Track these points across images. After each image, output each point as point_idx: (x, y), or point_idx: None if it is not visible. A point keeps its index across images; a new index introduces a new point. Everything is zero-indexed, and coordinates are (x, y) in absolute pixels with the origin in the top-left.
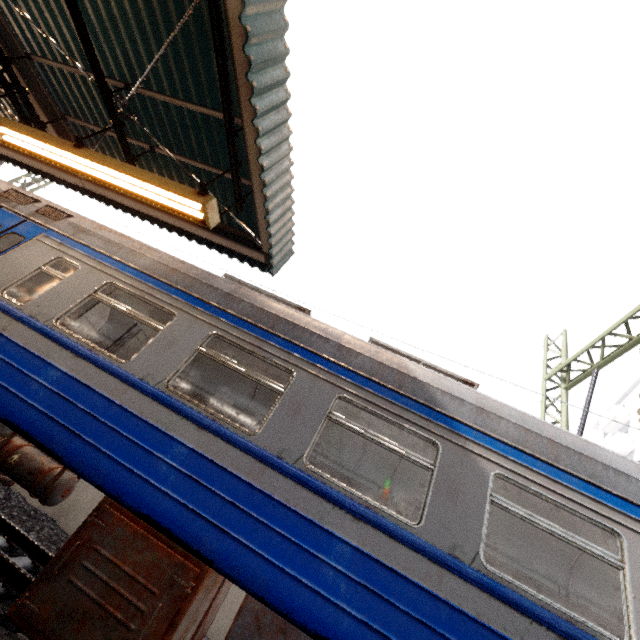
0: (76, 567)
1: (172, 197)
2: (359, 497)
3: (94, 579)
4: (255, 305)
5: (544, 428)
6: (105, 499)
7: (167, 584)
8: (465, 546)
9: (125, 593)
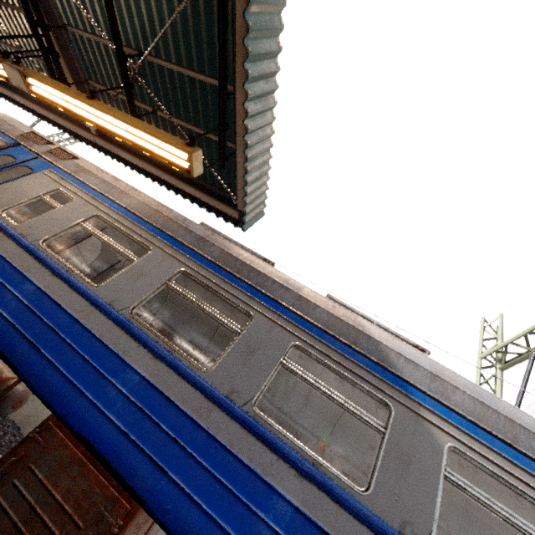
0: (6, 485)
1: (163, 146)
2: (305, 451)
3: (21, 501)
4: (224, 250)
5: (500, 404)
6: (51, 416)
7: (94, 518)
8: (416, 524)
9: (49, 522)
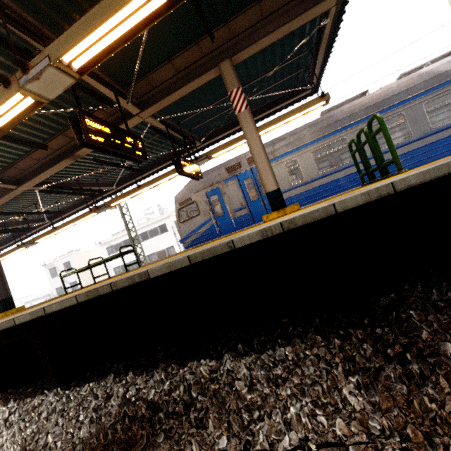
0: None
1: (310, 108)
2: None
3: None
4: (362, 109)
5: None
6: None
7: None
8: None
9: None
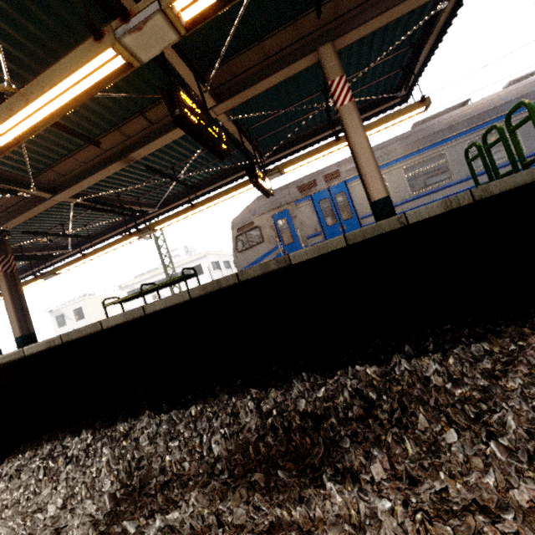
0: None
1: (406, 116)
2: None
3: None
4: (464, 120)
5: None
6: None
7: None
8: None
9: None
